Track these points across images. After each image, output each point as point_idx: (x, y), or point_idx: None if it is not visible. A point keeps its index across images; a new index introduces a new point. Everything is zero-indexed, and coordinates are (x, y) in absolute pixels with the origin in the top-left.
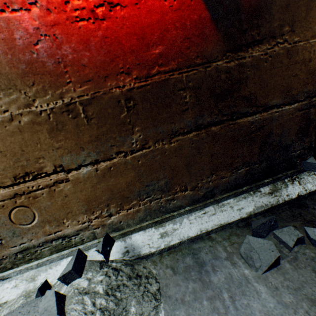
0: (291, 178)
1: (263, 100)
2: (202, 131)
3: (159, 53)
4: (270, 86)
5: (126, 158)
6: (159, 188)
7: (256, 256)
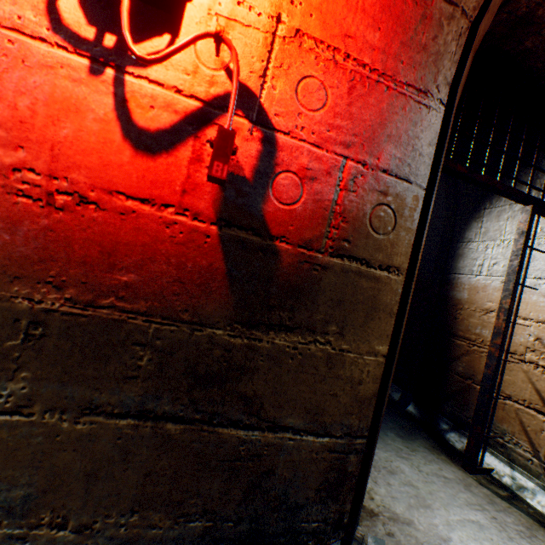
0: None
1: (275, 412)
2: (148, 421)
3: (127, 281)
4: (291, 394)
5: None
6: (6, 503)
7: None
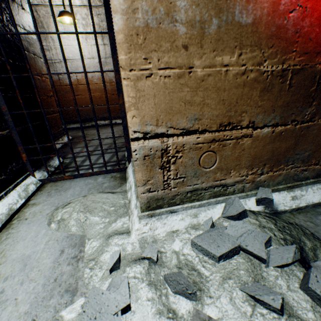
0: None
1: None
2: None
3: None
4: None
5: (295, 127)
6: (302, 159)
7: None
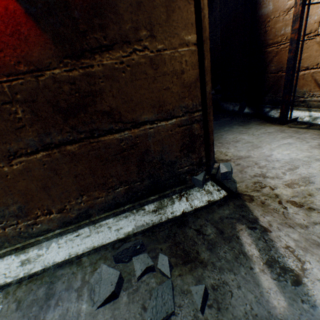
0: (179, 195)
1: (131, 115)
2: (54, 150)
3: None
4: (136, 99)
5: None
6: (12, 214)
7: (98, 290)
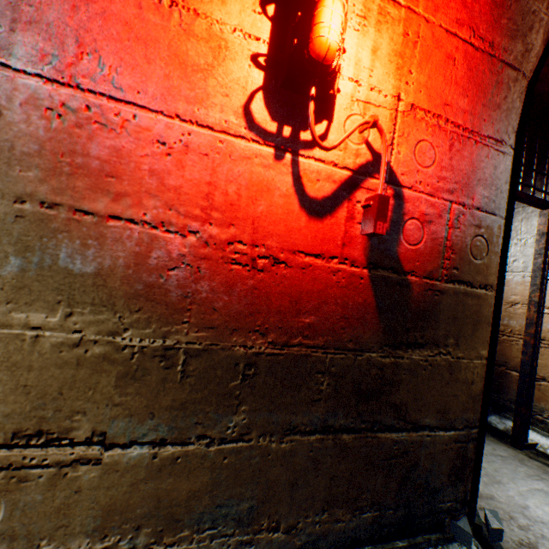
0: None
1: (415, 414)
2: (329, 435)
3: (308, 322)
4: (425, 398)
5: (209, 448)
6: (237, 515)
7: None
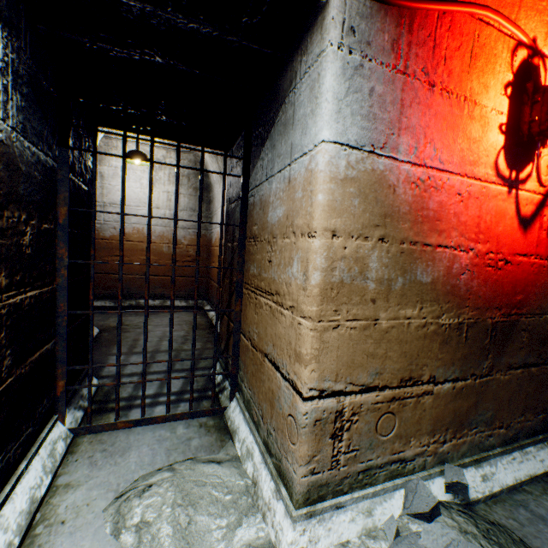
0: None
1: None
2: (525, 369)
3: (518, 299)
4: None
5: (474, 381)
6: (485, 420)
7: None
